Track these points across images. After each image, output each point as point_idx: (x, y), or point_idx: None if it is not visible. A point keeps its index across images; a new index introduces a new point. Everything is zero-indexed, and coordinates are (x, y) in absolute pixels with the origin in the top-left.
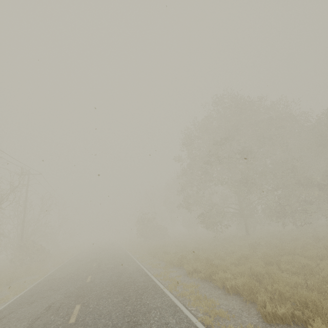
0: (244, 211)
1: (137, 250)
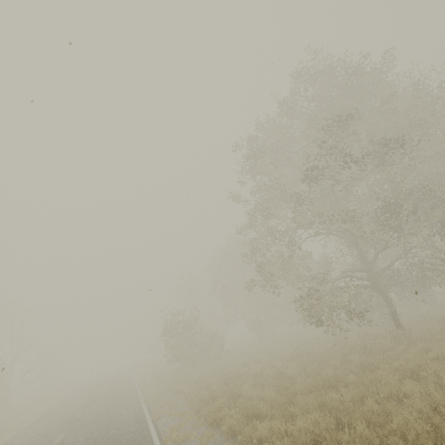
0: (381, 281)
1: (167, 399)
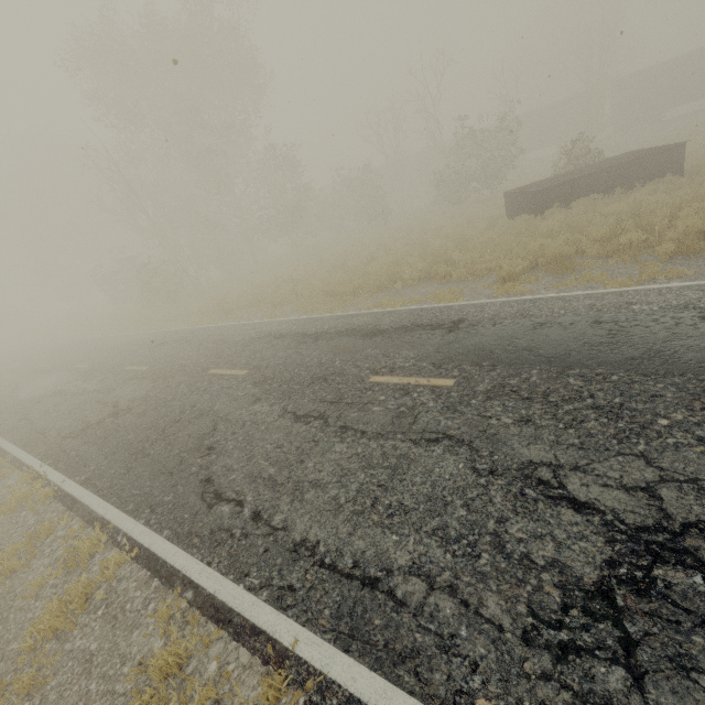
0: None
1: None
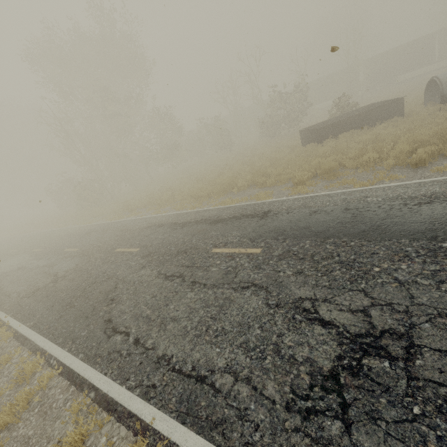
0: None
1: None
